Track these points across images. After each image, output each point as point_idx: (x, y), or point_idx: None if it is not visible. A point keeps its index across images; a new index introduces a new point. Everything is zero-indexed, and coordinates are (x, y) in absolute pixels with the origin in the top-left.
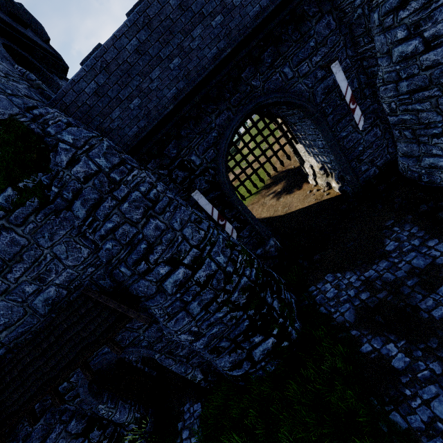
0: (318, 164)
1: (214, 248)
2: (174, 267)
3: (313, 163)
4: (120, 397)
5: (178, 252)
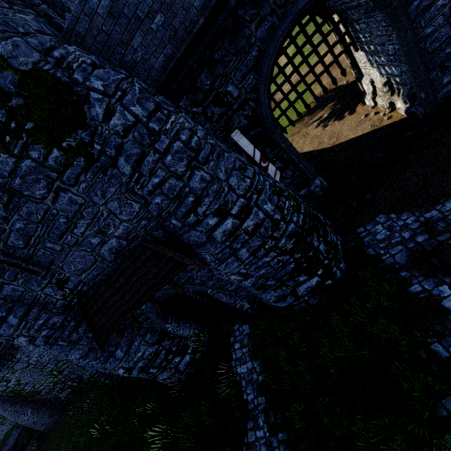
0: (382, 78)
1: (261, 197)
2: (222, 218)
3: (376, 76)
4: (181, 319)
5: (225, 203)
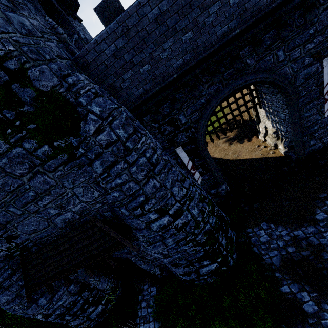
0: (273, 128)
1: (192, 203)
2: (161, 215)
3: (269, 125)
4: (102, 273)
5: (166, 205)
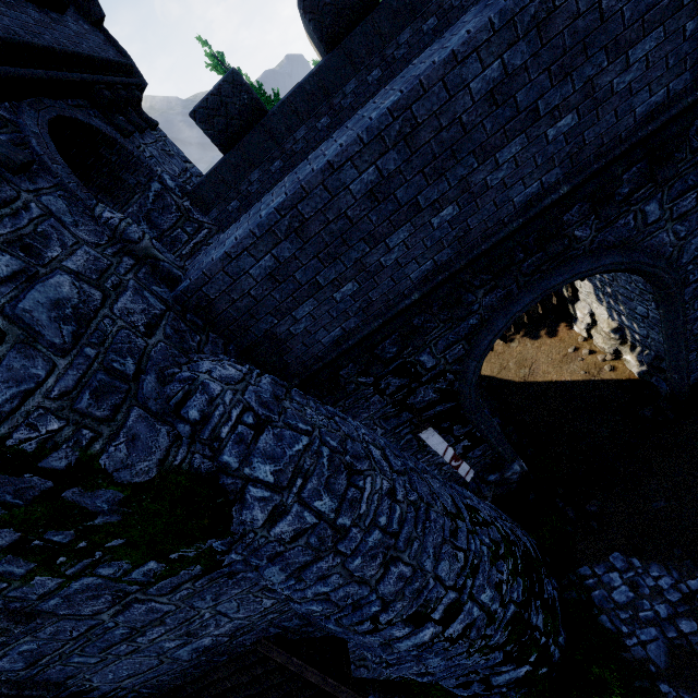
0: (611, 320)
1: (478, 580)
2: (415, 623)
3: (600, 312)
4: None
5: (426, 602)
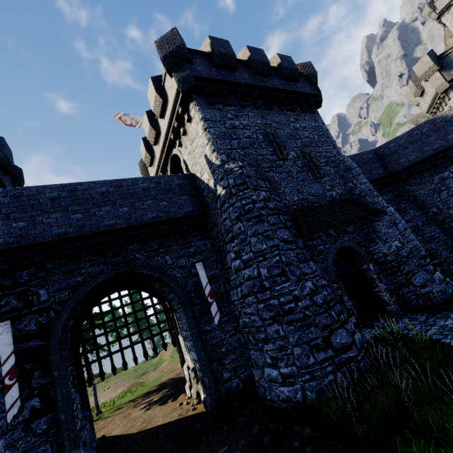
0: (192, 363)
1: None
2: None
3: (190, 362)
4: None
5: None
